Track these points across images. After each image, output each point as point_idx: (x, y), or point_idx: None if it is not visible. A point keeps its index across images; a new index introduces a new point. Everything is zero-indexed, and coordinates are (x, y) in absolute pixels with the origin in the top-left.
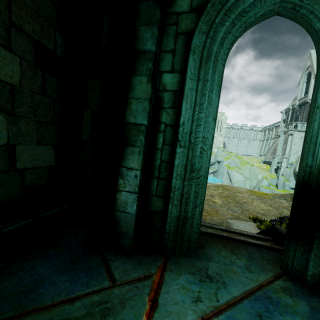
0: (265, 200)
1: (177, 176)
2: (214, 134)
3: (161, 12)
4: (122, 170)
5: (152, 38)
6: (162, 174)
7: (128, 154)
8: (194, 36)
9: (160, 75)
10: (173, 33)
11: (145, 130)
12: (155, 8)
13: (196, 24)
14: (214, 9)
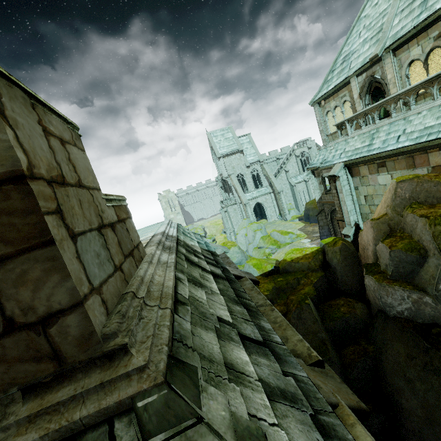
0: None
1: None
2: None
3: None
4: None
5: None
6: None
7: None
8: None
9: None
10: None
11: None
12: None
13: None
14: None
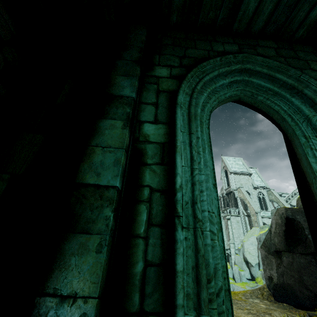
0: (240, 304)
1: (185, 299)
2: (219, 206)
3: (141, 71)
4: (44, 305)
5: (132, 86)
6: (150, 301)
7: (71, 253)
8: (179, 94)
9: (139, 124)
10: (154, 90)
11: (116, 198)
12: (135, 66)
13: (178, 87)
14: (194, 79)
